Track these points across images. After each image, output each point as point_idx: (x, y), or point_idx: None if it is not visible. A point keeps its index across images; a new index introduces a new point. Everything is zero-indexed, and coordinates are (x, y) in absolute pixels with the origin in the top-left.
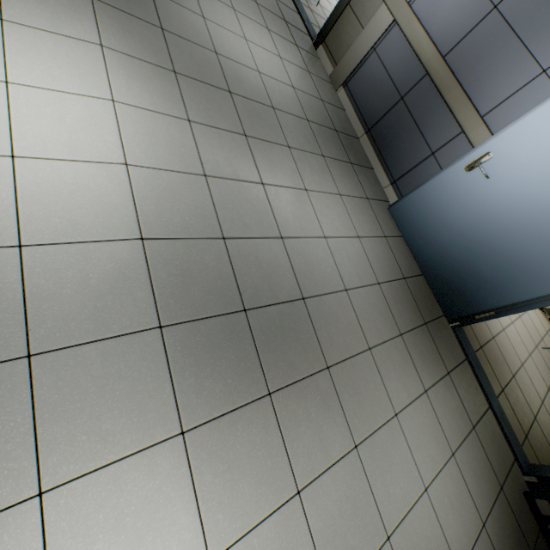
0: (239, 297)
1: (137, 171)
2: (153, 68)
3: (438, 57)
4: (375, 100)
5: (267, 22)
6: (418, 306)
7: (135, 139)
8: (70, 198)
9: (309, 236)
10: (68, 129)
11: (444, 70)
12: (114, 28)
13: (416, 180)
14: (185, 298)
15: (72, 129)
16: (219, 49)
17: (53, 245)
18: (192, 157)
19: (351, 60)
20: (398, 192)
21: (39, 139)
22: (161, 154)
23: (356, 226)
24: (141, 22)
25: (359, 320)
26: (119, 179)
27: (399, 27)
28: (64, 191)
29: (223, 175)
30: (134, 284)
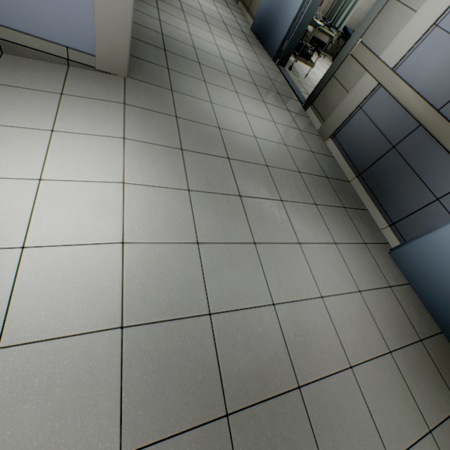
0: (221, 395)
1: (131, 248)
2: (163, 149)
3: (432, 110)
4: (364, 148)
5: (263, 97)
6: (444, 380)
7: (136, 216)
8: (61, 286)
9: (304, 298)
10: (79, 214)
11: (441, 121)
12: (137, 123)
13: (419, 224)
14: (156, 405)
15: (82, 213)
16: (222, 124)
17: (30, 343)
18: (187, 225)
19: (338, 117)
20: (398, 235)
21: (51, 227)
22: (157, 226)
23: (355, 277)
24: (160, 115)
25: (372, 414)
26: (113, 258)
27: (384, 89)
28: (59, 278)
29: (215, 240)
30: (102, 390)
